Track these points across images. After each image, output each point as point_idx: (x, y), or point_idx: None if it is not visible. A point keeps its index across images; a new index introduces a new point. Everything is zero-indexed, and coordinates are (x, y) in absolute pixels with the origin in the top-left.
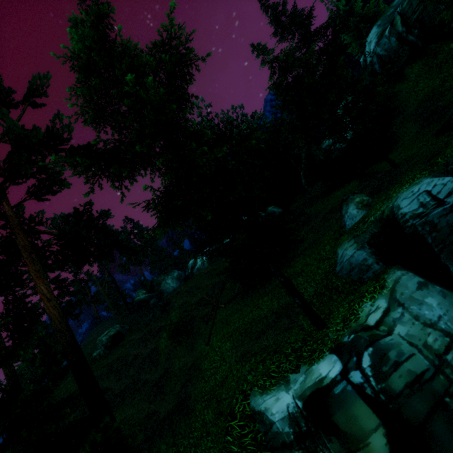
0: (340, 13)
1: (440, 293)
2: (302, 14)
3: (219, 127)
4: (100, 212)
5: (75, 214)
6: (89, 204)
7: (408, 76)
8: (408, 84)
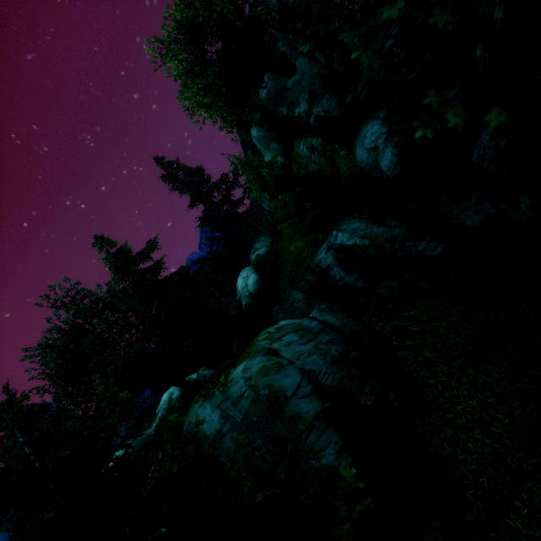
0: (241, 164)
1: None
2: (198, 170)
3: (97, 303)
4: None
5: None
6: None
7: (283, 235)
8: (285, 243)
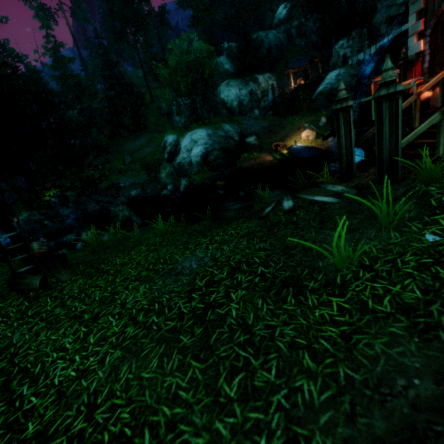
0: None
1: (225, 58)
2: None
3: None
4: (168, 10)
5: (161, 7)
6: (166, 5)
7: None
8: None
